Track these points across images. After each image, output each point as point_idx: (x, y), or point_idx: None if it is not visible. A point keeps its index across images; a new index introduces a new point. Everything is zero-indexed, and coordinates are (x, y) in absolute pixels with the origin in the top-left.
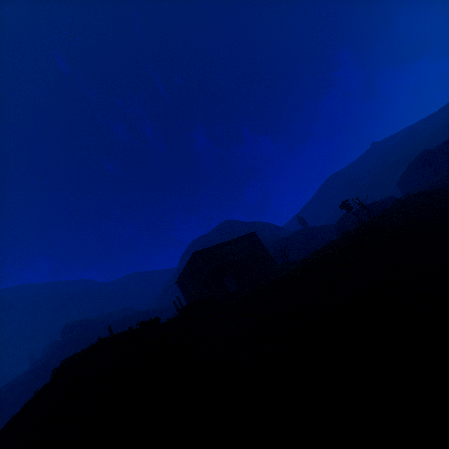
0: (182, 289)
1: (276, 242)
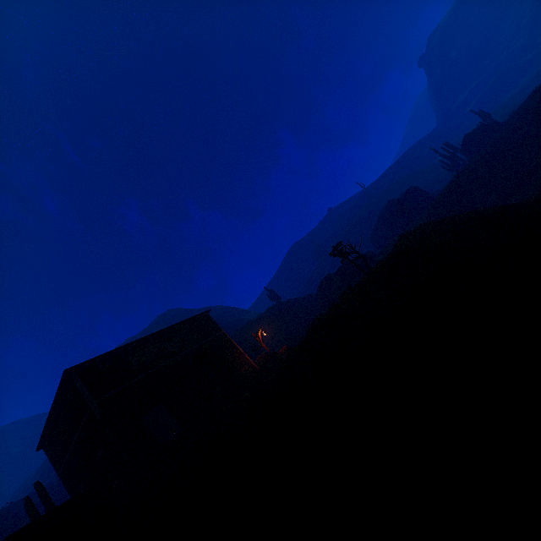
0: (53, 459)
1: (242, 328)
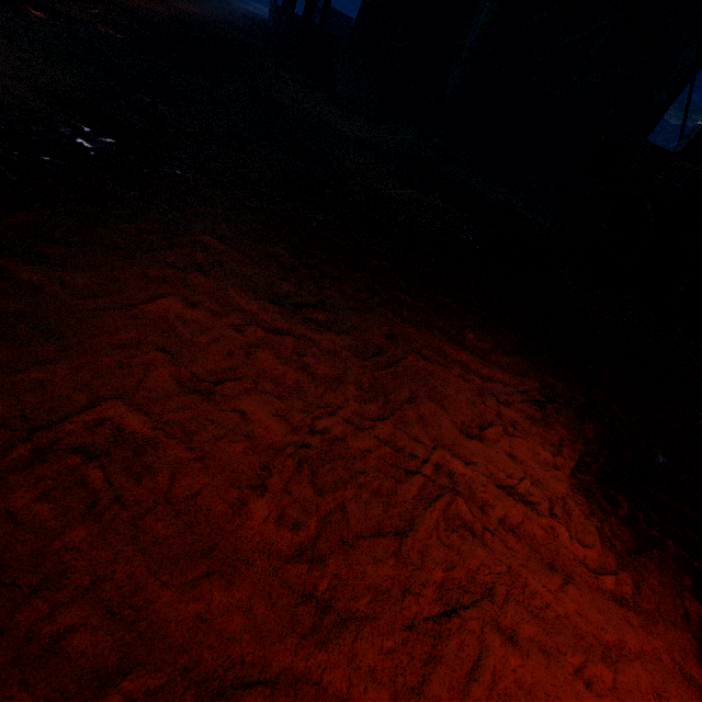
0: None
1: None
